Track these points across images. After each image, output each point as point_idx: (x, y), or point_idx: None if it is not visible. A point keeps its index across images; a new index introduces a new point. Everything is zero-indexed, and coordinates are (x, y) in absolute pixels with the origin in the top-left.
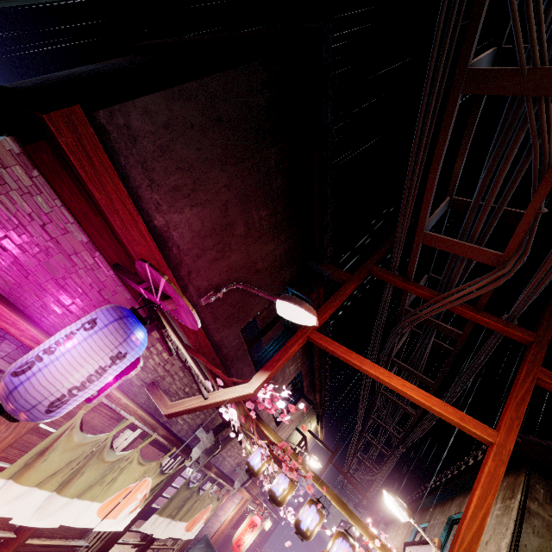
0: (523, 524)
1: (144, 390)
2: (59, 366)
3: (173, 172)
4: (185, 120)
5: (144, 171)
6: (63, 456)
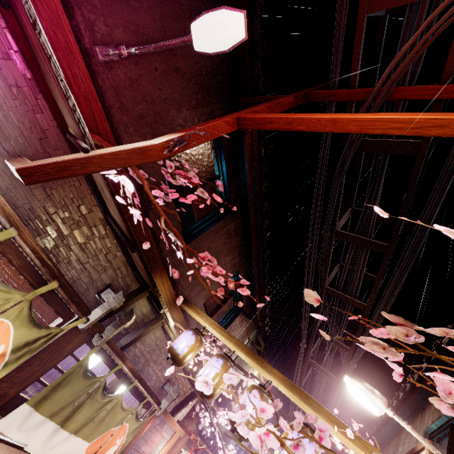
0: None
1: (4, 164)
2: None
3: None
4: None
5: None
6: None
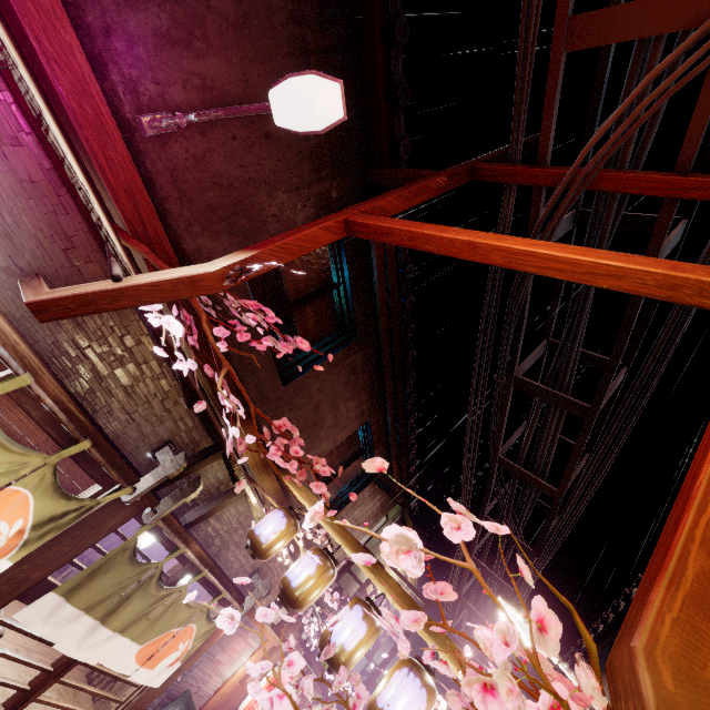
0: None
1: (18, 286)
2: None
3: None
4: None
5: None
6: None
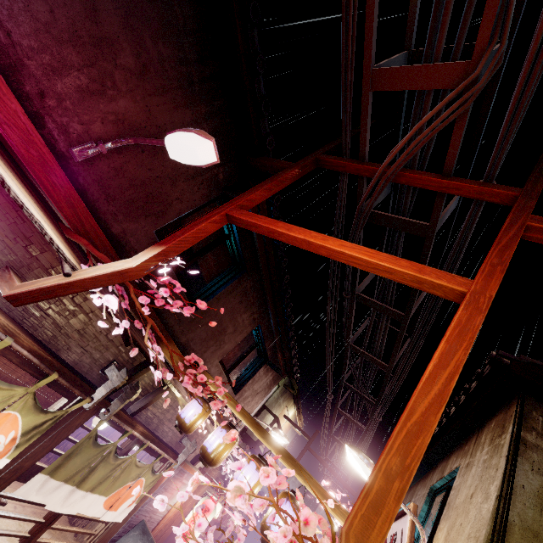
0: (517, 460)
1: None
2: None
3: None
4: None
5: None
6: None
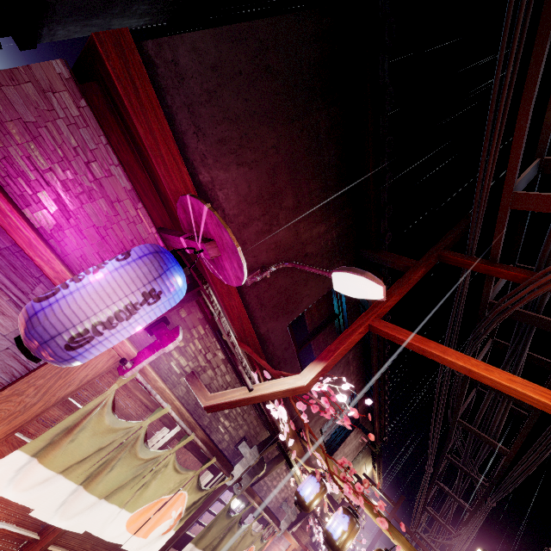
0: None
1: (183, 380)
2: (84, 293)
3: (220, 122)
4: (234, 65)
5: (190, 115)
6: (92, 440)
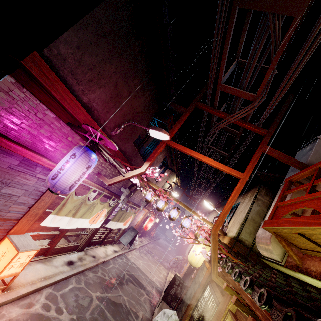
0: (254, 203)
1: (95, 176)
2: (68, 174)
3: (87, 72)
4: (87, 40)
5: (72, 75)
6: (71, 205)
